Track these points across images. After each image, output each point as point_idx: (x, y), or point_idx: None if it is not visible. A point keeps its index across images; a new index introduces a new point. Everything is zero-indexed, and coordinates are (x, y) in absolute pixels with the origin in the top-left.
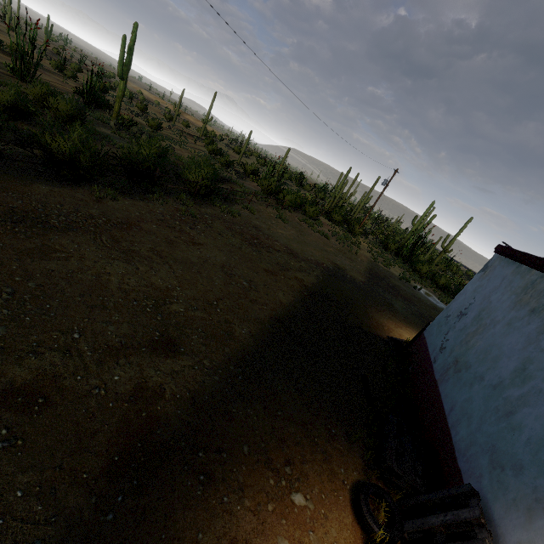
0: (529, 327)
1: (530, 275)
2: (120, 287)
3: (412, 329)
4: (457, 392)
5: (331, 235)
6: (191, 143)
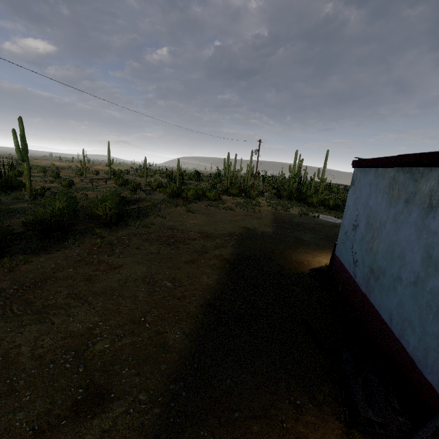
0: (412, 217)
1: (388, 174)
2: (33, 355)
3: (326, 252)
4: (387, 299)
5: (235, 207)
6: (103, 184)
